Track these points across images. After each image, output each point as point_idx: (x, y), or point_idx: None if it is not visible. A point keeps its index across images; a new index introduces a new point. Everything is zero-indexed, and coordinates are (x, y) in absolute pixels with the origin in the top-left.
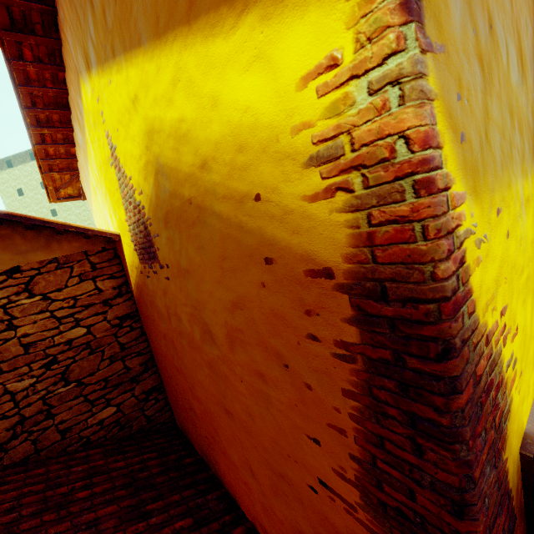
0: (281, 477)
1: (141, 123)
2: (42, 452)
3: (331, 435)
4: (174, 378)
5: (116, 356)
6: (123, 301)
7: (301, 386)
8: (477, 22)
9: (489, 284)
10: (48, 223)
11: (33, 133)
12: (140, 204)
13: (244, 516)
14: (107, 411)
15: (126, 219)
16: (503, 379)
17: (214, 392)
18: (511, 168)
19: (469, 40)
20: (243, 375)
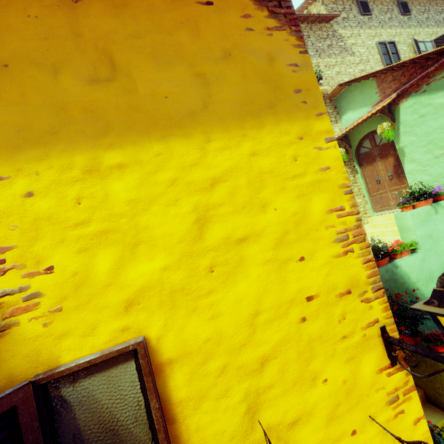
0: None
1: None
2: None
3: None
4: None
5: None
6: None
7: None
8: None
9: None
10: None
11: None
12: None
13: None
14: None
15: None
16: None
17: None
18: (51, 146)
19: None
20: None
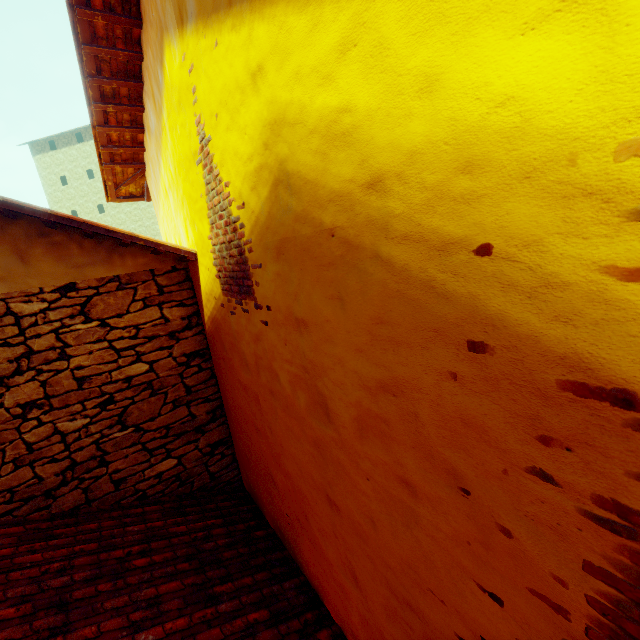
0: (408, 606)
1: (262, 108)
2: (94, 503)
3: (532, 605)
4: (251, 437)
5: (180, 400)
6: (192, 335)
7: (489, 526)
8: None
9: None
10: (113, 232)
11: (95, 110)
12: (238, 220)
13: (328, 616)
14: (166, 463)
15: (210, 236)
16: None
17: (313, 474)
18: None
19: None
20: (372, 473)
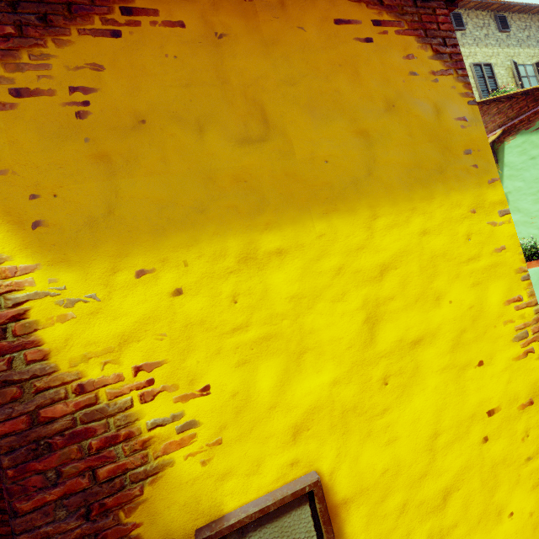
0: None
1: None
2: None
3: None
4: None
5: None
6: None
7: None
8: (99, 130)
9: (97, 339)
10: None
11: None
12: None
13: None
14: None
15: None
16: (136, 435)
17: None
18: (200, 228)
19: (71, 150)
20: None
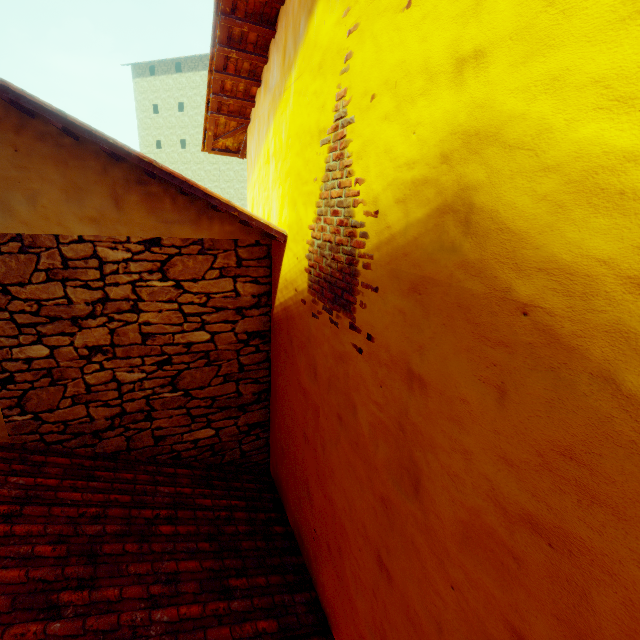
0: None
1: (459, 108)
2: (133, 452)
3: None
4: (294, 437)
5: (231, 376)
6: (258, 314)
7: None
8: None
9: None
10: (211, 197)
11: (218, 53)
12: (360, 227)
13: None
14: (205, 432)
15: (312, 227)
16: None
17: (366, 523)
18: None
19: None
20: (463, 588)
